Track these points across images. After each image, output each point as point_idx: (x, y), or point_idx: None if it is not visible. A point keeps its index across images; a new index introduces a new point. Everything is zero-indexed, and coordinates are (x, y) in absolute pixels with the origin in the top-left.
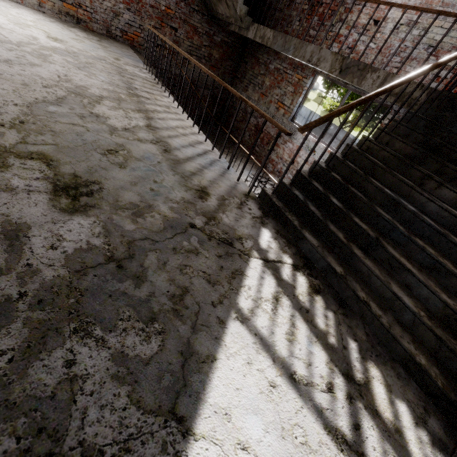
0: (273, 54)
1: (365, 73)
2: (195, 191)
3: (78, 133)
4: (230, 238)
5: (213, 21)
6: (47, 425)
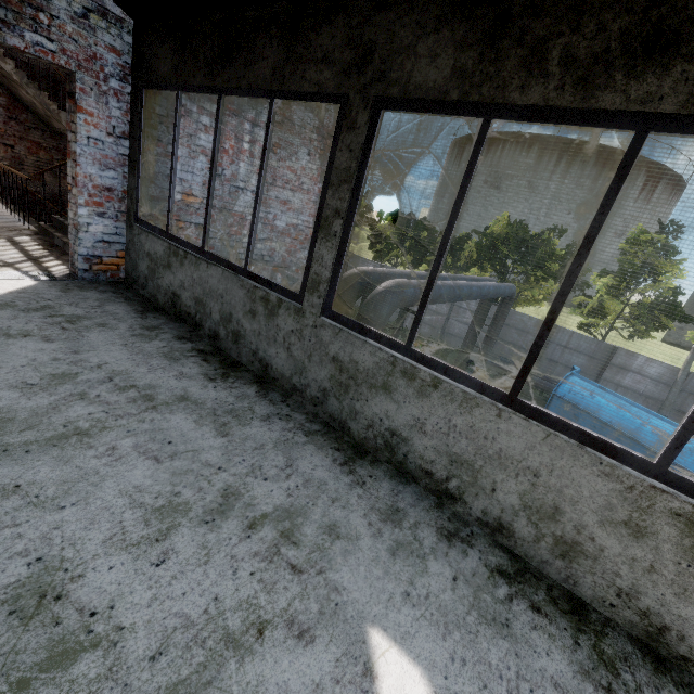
0: None
1: None
2: None
3: None
4: None
5: (57, 136)
6: None
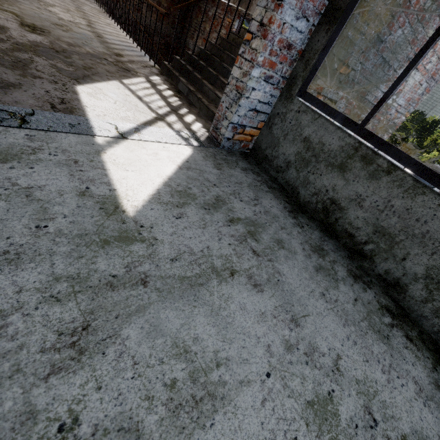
0: (211, 2)
1: (252, 1)
2: (113, 53)
3: (36, 13)
4: (130, 70)
5: None
6: (22, 62)
